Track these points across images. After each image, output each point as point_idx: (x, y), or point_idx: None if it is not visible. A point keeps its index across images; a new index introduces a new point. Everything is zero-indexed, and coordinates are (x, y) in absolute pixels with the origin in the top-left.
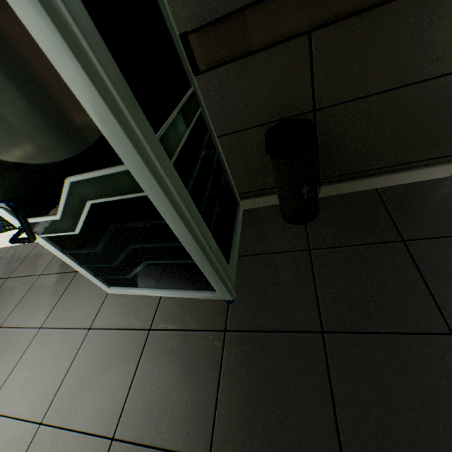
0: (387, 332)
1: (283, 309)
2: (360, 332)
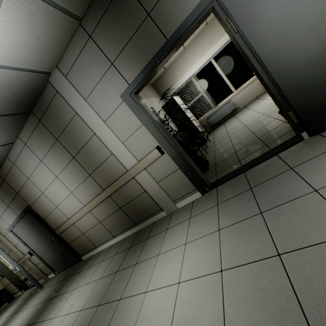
0: None
1: None
2: None
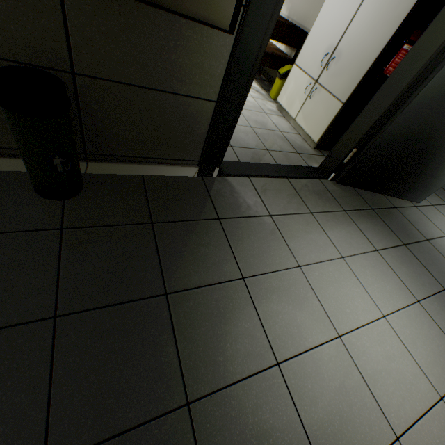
0: (121, 302)
1: (8, 301)
2: (97, 308)
